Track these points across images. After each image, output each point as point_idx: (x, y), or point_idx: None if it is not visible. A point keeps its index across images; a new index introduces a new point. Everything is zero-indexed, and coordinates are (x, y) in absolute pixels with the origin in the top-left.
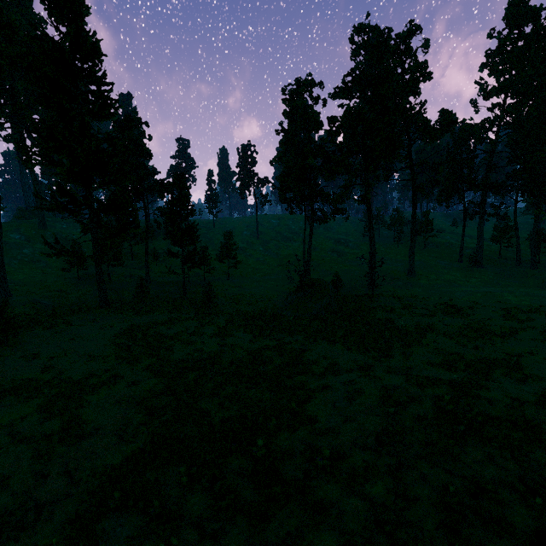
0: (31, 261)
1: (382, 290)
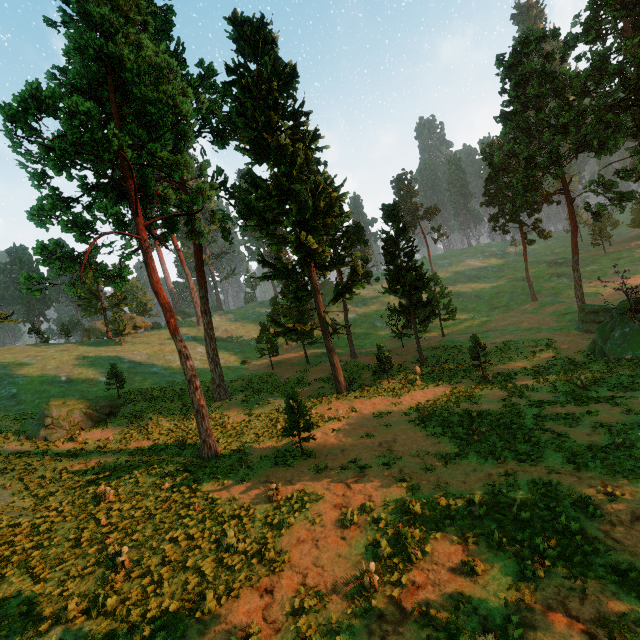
0: None
1: None
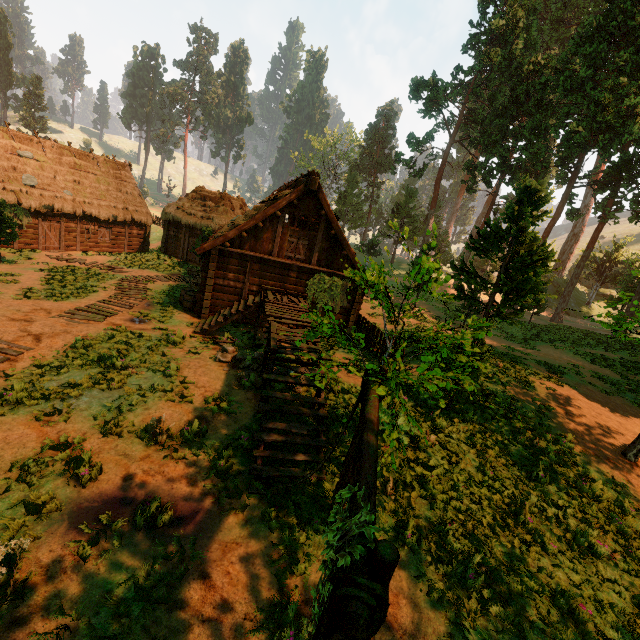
0: None
1: None
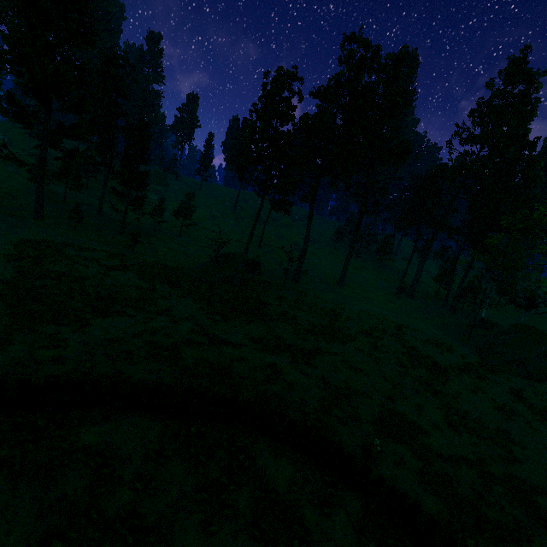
0: (3, 163)
1: (301, 286)
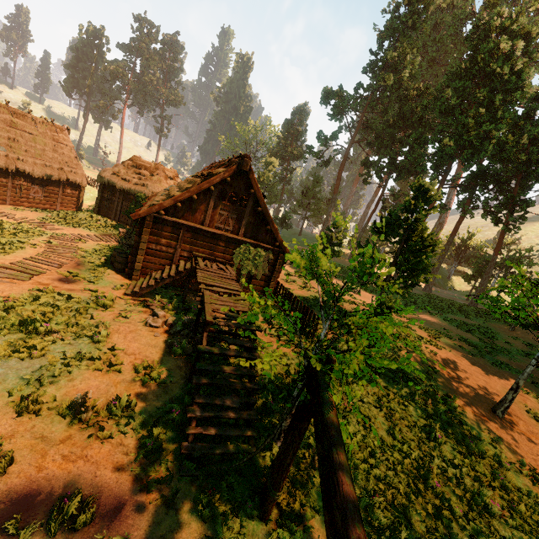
0: None
1: None
